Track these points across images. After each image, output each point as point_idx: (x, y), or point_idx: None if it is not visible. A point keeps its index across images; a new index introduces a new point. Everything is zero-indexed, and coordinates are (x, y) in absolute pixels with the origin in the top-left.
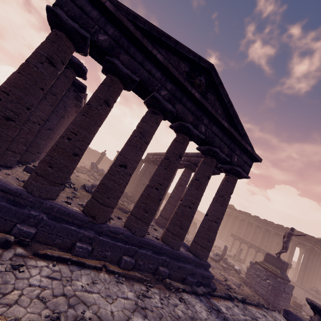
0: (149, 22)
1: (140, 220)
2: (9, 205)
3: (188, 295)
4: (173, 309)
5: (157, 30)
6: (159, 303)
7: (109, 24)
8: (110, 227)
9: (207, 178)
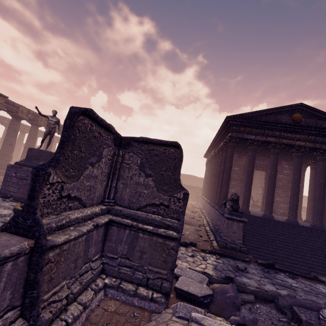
0: None
1: None
2: None
3: None
4: None
5: None
6: None
7: None
8: None
9: None
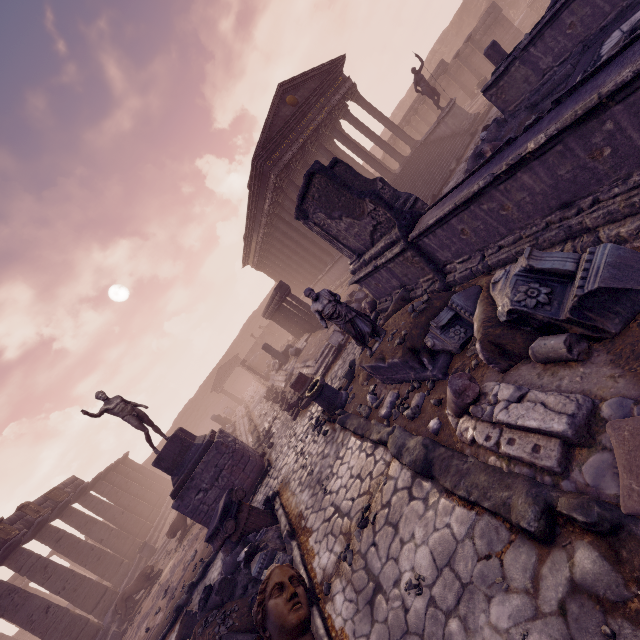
0: None
1: None
2: None
3: None
4: None
5: None
6: None
7: None
8: None
9: None
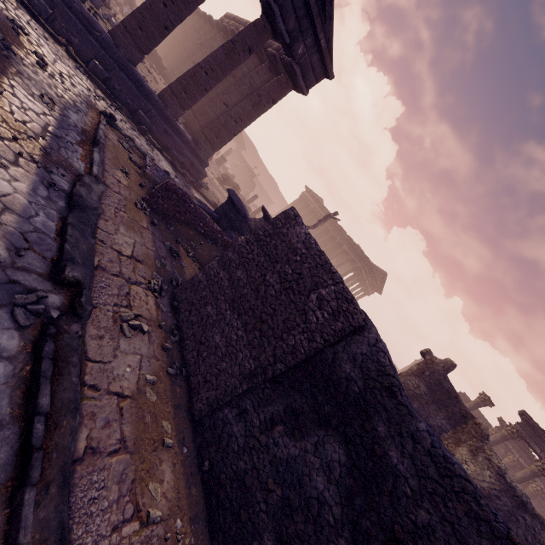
0: None
1: (129, 34)
2: None
3: (163, 157)
4: (132, 134)
5: None
6: (119, 119)
7: None
8: (84, 11)
9: (249, 52)
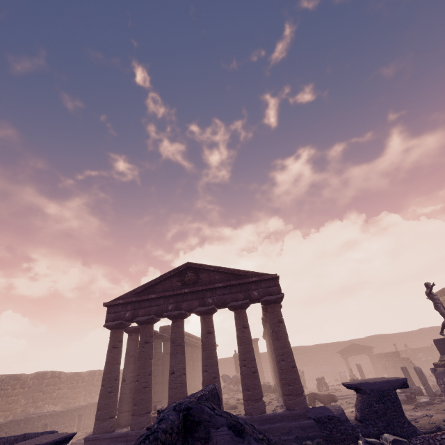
0: (142, 285)
1: None
2: (124, 443)
3: None
4: None
5: (148, 284)
6: None
7: (128, 305)
8: None
9: (245, 328)
